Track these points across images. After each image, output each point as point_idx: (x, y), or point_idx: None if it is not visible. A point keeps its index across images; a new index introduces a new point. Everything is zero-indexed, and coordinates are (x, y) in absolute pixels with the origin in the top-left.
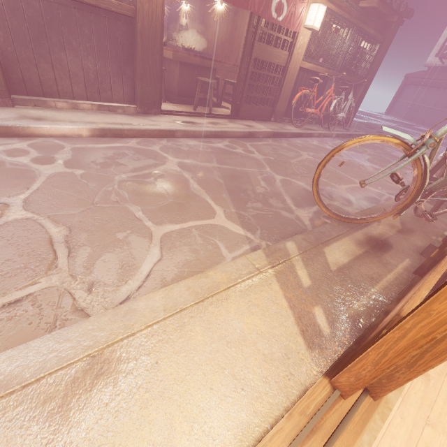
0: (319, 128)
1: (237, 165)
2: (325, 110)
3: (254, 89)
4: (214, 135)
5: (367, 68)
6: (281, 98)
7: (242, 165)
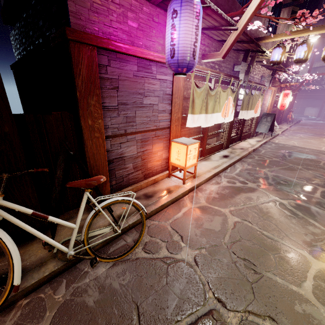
0: (289, 123)
1: (304, 134)
2: (284, 118)
3: (279, 117)
4: (286, 130)
5: (292, 104)
6: (282, 118)
7: (305, 134)
